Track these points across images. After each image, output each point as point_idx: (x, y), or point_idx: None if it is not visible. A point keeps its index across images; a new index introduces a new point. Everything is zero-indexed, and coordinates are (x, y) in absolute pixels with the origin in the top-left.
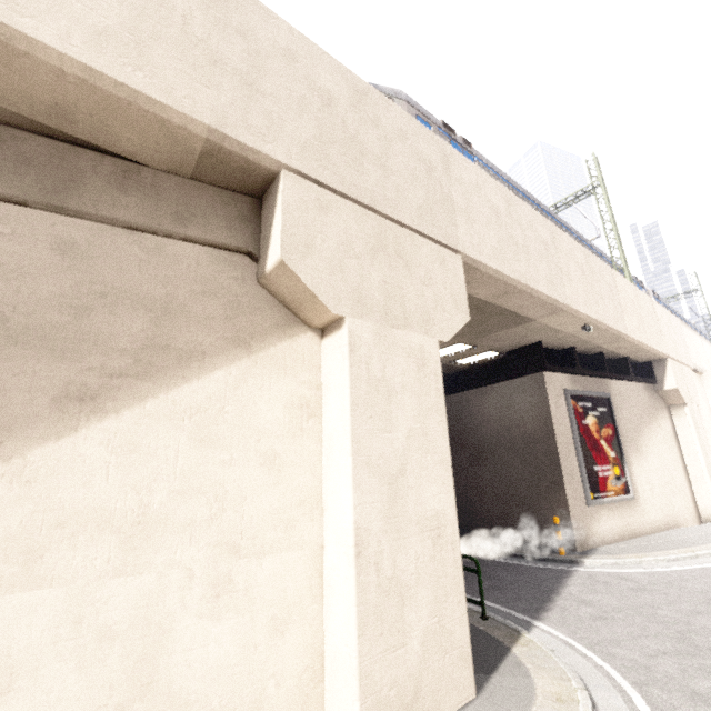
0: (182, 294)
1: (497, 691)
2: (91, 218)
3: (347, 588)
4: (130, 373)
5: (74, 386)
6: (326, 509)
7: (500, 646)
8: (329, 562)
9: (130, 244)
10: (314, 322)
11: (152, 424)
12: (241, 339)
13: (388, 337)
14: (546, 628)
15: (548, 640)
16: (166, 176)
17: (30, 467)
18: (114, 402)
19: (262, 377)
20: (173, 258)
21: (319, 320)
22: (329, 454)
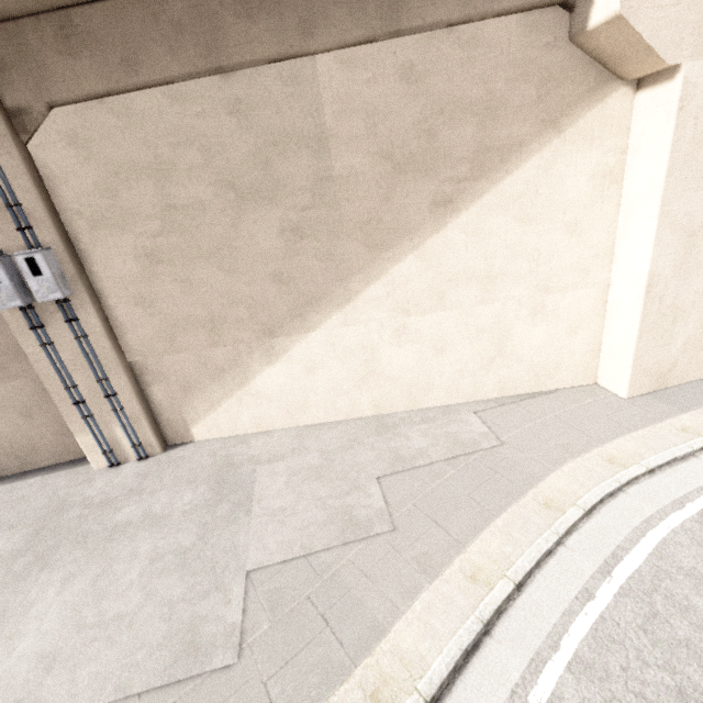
0: (499, 87)
1: None
2: (419, 31)
3: (632, 312)
4: (469, 177)
5: (438, 195)
6: (616, 260)
7: None
8: (615, 296)
9: (451, 46)
10: (634, 76)
11: (488, 214)
12: (551, 119)
13: None
14: None
15: None
16: None
17: (428, 251)
18: (463, 202)
19: (570, 154)
20: (487, 45)
21: (642, 73)
22: (628, 217)
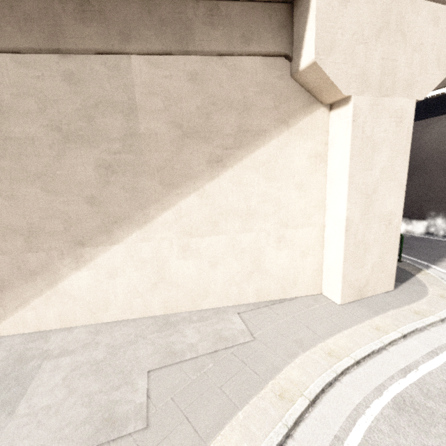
0: (251, 95)
1: (405, 289)
2: (200, 54)
3: (339, 244)
4: (233, 147)
5: (213, 155)
6: (327, 209)
7: (408, 273)
8: (328, 233)
9: (221, 67)
10: (327, 101)
11: (246, 171)
12: (283, 119)
13: (379, 105)
14: (439, 269)
15: (439, 274)
16: (232, 4)
17: (206, 192)
18: (230, 162)
19: (295, 141)
20: (243, 70)
21: (331, 100)
22: (331, 183)
